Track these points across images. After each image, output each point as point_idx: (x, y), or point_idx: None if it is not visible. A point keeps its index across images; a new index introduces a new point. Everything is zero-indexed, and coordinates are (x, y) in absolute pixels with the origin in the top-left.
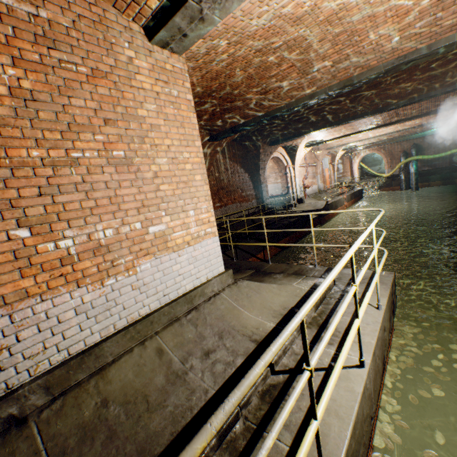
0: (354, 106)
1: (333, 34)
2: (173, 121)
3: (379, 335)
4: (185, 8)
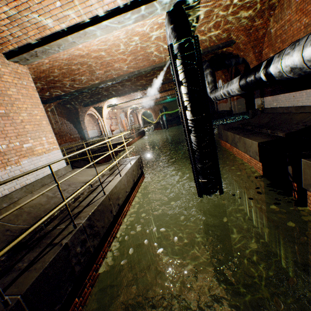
0: (124, 88)
1: (100, 62)
2: (27, 96)
3: (130, 171)
4: (29, 53)
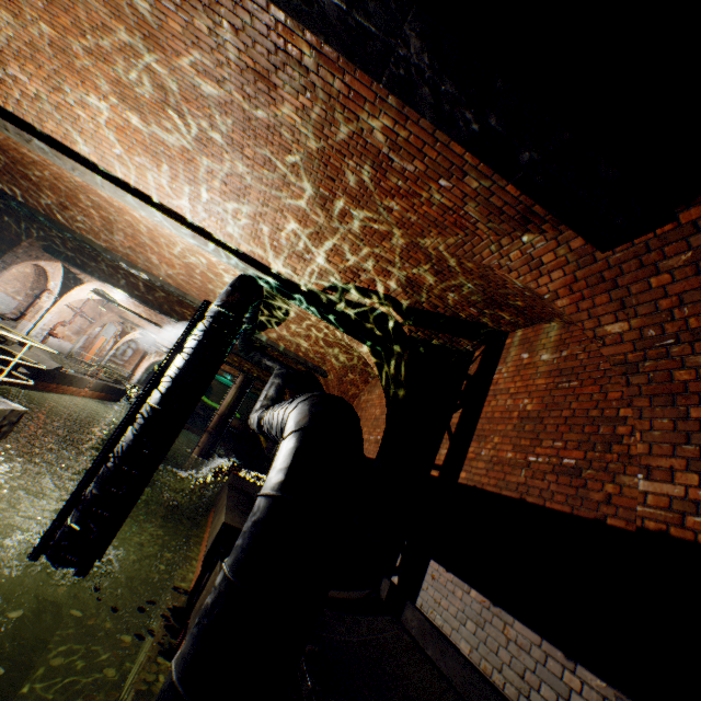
0: (151, 294)
1: (135, 232)
2: None
3: None
4: (20, 130)
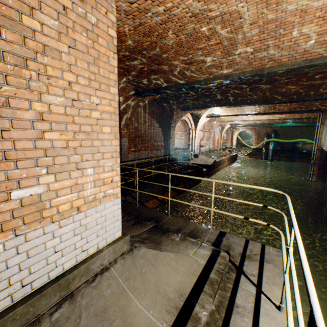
0: (251, 94)
1: (265, 20)
2: (84, 52)
3: None
4: None
